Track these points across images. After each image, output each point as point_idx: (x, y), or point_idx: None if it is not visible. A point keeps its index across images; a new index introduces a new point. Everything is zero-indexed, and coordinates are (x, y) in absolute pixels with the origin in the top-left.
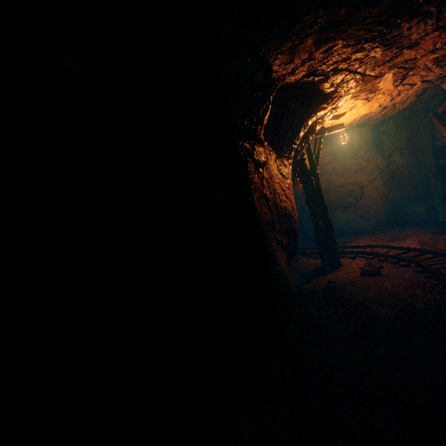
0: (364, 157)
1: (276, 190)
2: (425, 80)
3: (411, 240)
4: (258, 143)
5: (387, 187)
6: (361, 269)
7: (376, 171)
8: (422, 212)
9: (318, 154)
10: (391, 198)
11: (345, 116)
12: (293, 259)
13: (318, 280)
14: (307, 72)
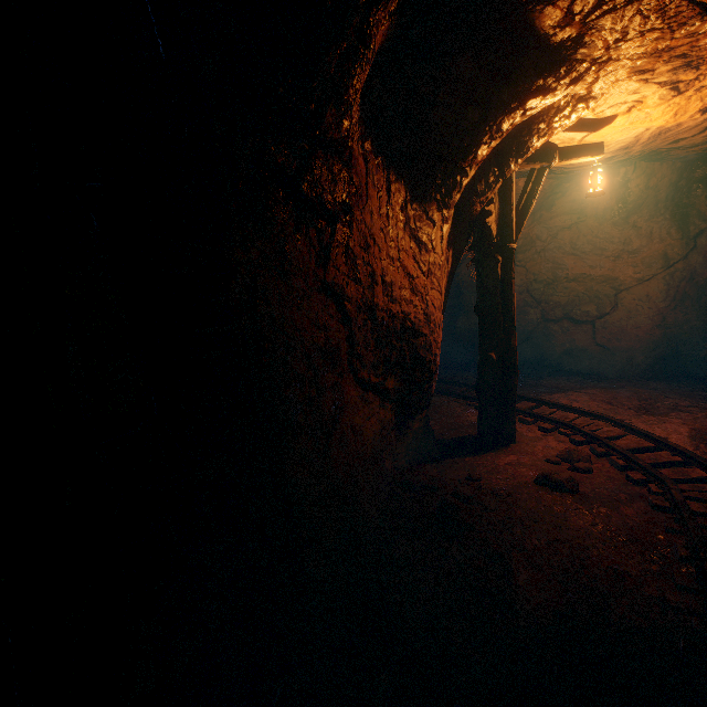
0: (642, 227)
1: (378, 276)
2: None
3: (679, 421)
4: (330, 153)
5: (670, 299)
6: (548, 462)
7: (659, 263)
8: None
9: (526, 206)
10: (673, 324)
11: (613, 124)
12: (414, 416)
13: (458, 463)
14: None
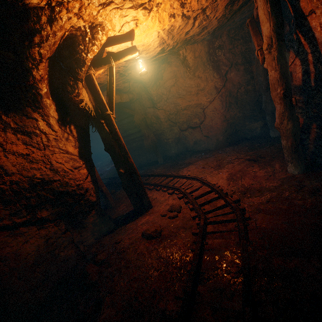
0: (202, 77)
1: None
2: None
3: (226, 170)
4: None
5: (225, 107)
6: (161, 216)
7: (214, 91)
8: (257, 129)
9: (111, 89)
10: (230, 117)
11: (137, 34)
12: (86, 216)
13: (122, 229)
14: None
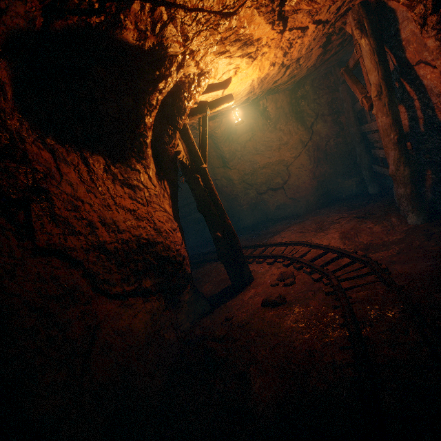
0: (284, 129)
1: (96, 223)
2: (318, 20)
3: (334, 230)
4: None
5: (313, 163)
6: (272, 286)
7: (300, 145)
8: (352, 186)
9: (204, 140)
10: (320, 175)
11: (232, 82)
12: (182, 292)
13: (223, 309)
14: (38, 2)
